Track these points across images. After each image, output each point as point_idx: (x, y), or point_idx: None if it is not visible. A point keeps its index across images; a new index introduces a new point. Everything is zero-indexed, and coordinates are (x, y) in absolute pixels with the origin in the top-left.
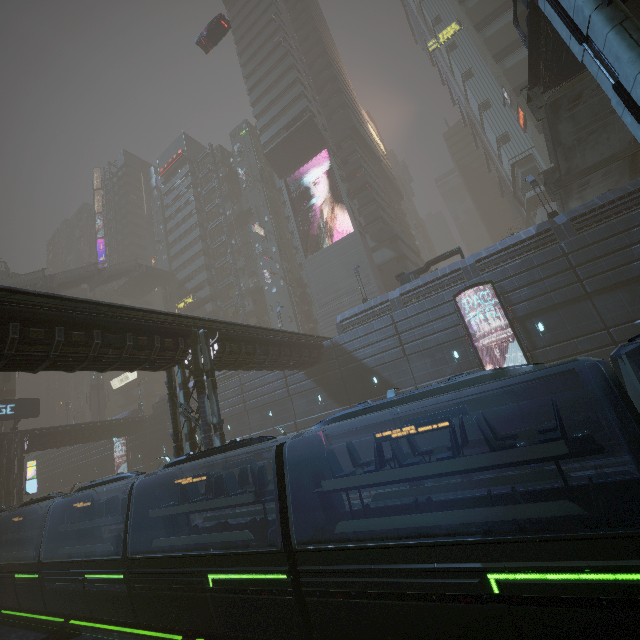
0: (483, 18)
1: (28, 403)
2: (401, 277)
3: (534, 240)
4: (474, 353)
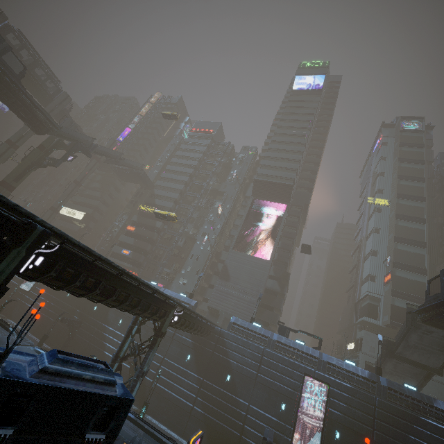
0: (402, 214)
1: None
2: (281, 325)
3: (364, 381)
4: (293, 415)
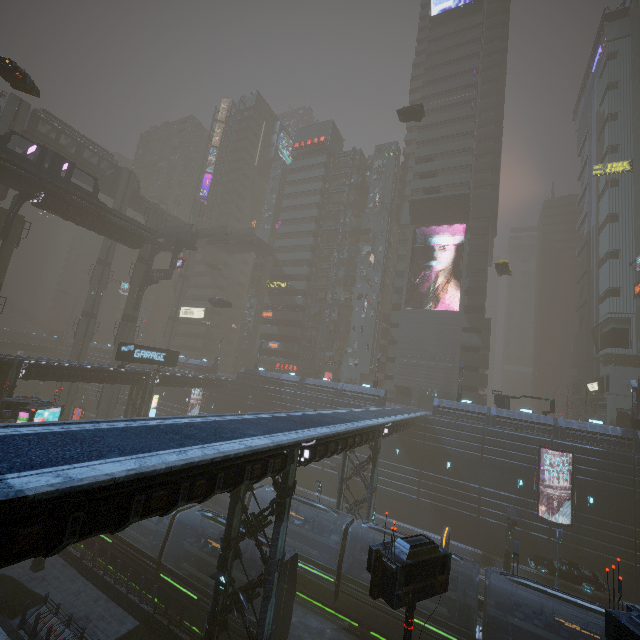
0: None
1: (173, 354)
2: (498, 395)
3: (617, 440)
4: (534, 489)
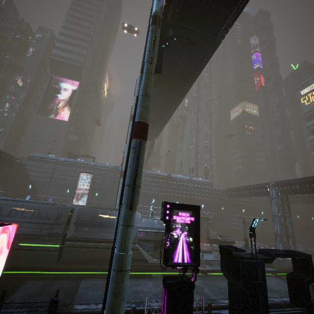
0: None
1: None
2: (70, 154)
3: (111, 169)
4: (74, 193)
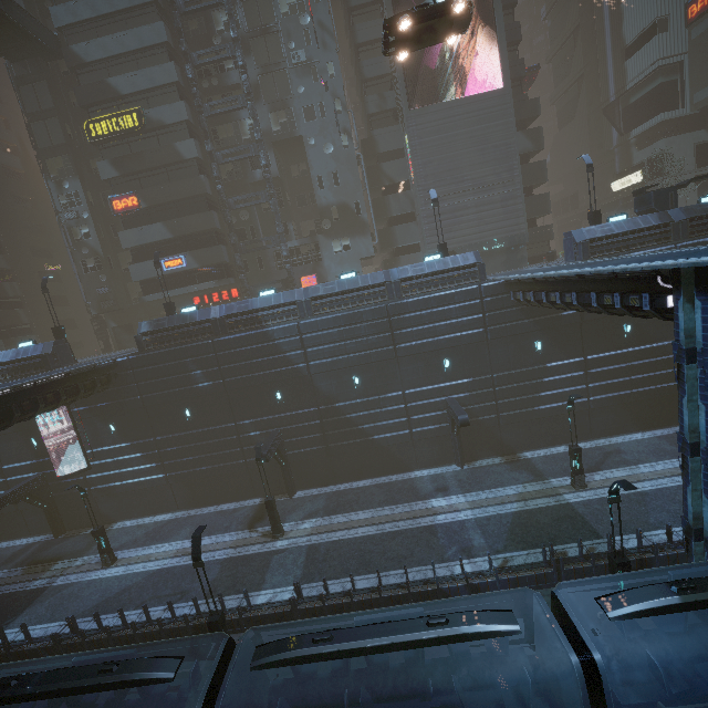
0: None
1: None
2: (658, 192)
3: None
4: None
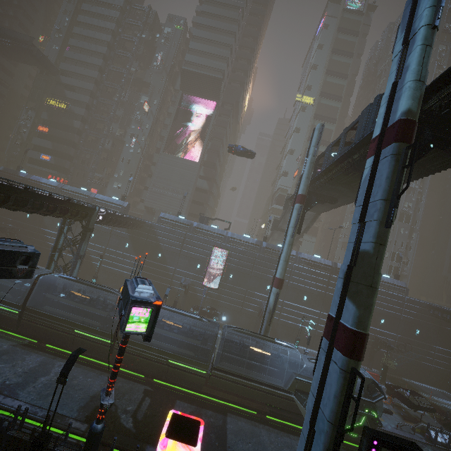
0: (320, 114)
1: None
2: (202, 216)
3: (252, 245)
4: (205, 270)
